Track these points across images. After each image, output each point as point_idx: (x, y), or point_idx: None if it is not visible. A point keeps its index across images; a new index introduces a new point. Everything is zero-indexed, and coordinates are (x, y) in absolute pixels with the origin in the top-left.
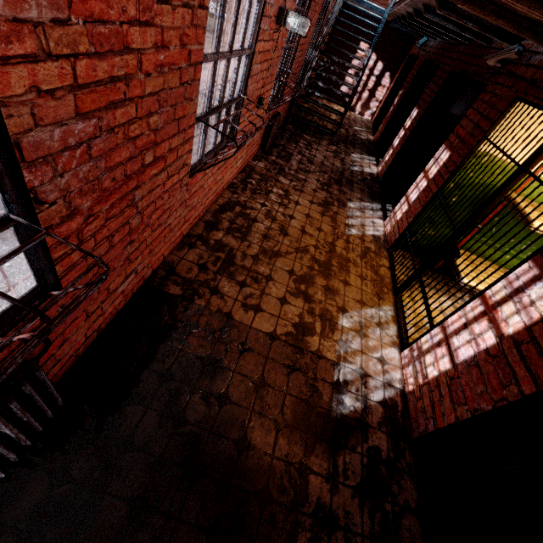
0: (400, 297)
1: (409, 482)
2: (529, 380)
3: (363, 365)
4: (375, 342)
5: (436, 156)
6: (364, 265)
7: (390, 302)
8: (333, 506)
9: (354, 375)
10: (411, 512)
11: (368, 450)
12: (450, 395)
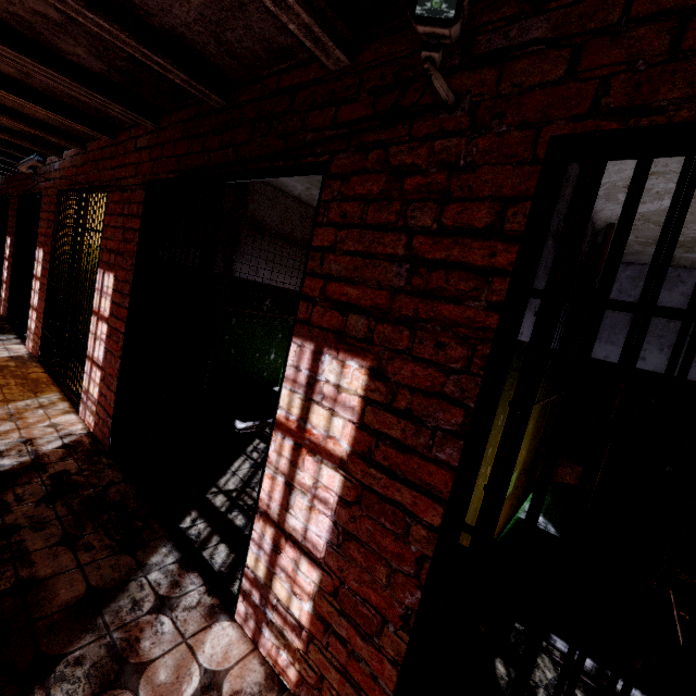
0: (65, 384)
1: (111, 472)
2: (122, 324)
3: (24, 435)
4: (38, 418)
5: (37, 259)
6: (1, 377)
7: (54, 391)
8: (8, 522)
9: (11, 445)
10: (118, 483)
11: (51, 476)
12: (108, 387)
